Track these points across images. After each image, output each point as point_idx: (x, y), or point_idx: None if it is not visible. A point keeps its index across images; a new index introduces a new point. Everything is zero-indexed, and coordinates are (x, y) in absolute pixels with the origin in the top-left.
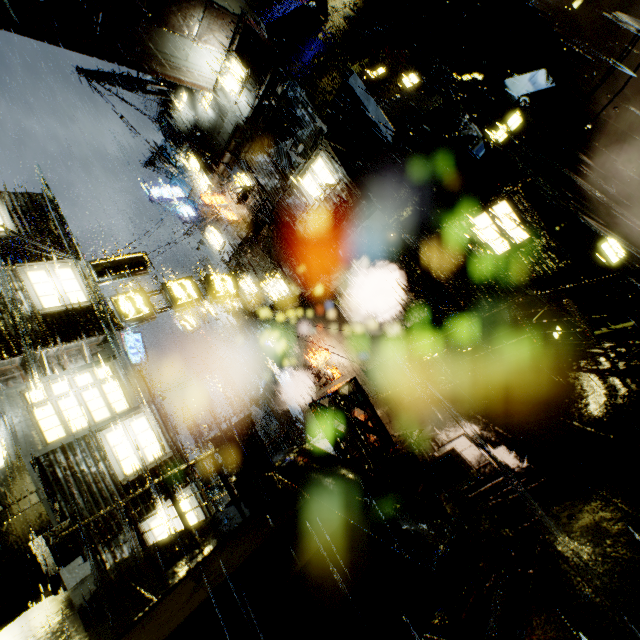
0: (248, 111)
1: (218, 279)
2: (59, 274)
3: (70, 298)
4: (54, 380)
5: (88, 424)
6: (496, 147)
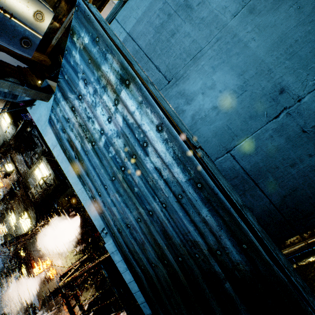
0: (11, 136)
1: None
2: None
3: None
4: None
5: None
6: None
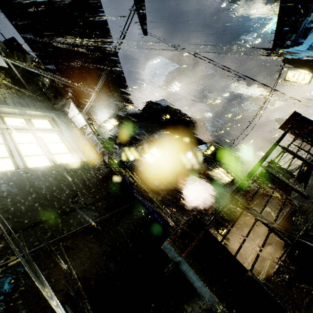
0: (116, 133)
1: None
2: None
3: None
4: None
5: None
6: (208, 156)
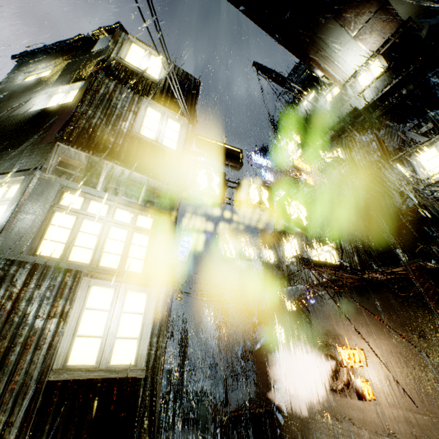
0: (372, 97)
1: (294, 203)
2: (169, 123)
3: (164, 141)
4: (98, 198)
5: (89, 262)
6: None
